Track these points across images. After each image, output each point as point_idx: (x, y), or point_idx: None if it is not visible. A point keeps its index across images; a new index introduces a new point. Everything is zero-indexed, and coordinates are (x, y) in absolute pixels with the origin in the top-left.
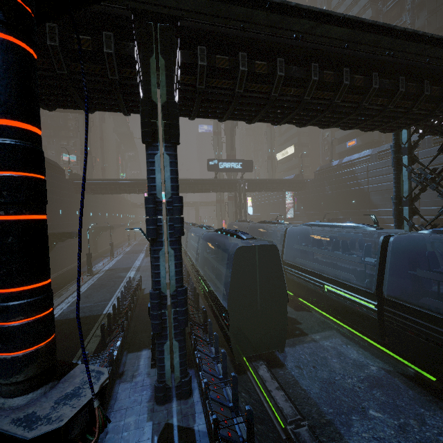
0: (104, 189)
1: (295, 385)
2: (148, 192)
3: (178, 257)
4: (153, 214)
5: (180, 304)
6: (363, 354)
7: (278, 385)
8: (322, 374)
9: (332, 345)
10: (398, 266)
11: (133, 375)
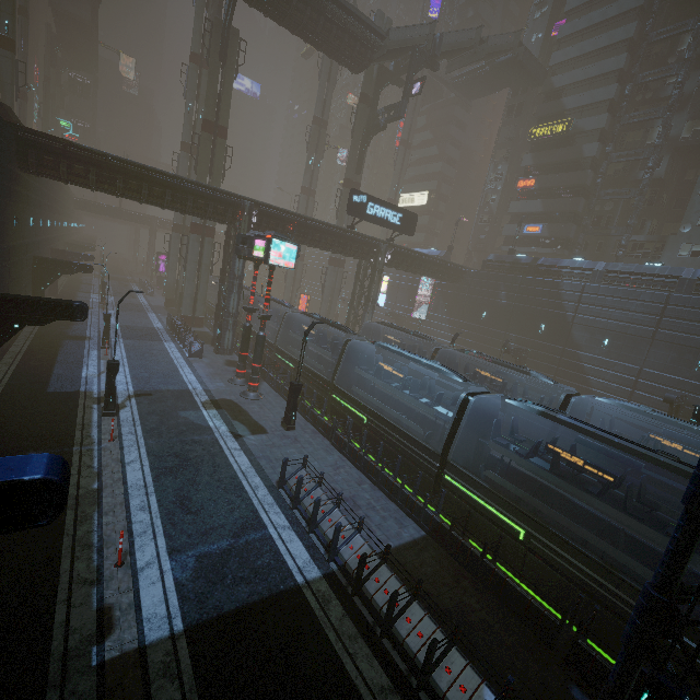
0: (106, 181)
1: None
2: None
3: None
4: None
5: None
6: None
7: None
8: None
9: None
10: None
11: None
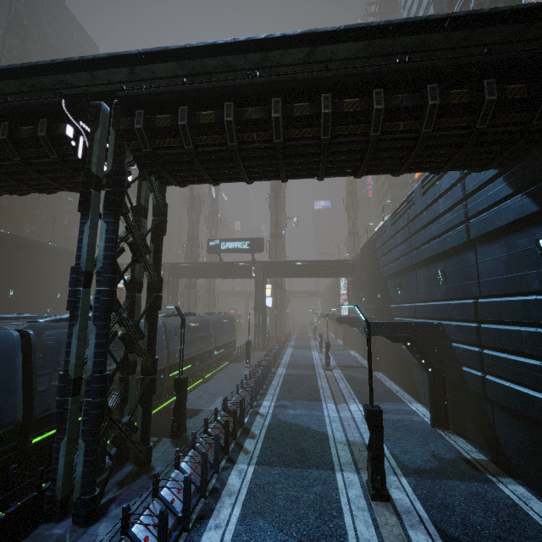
0: None
1: None
2: None
3: None
4: None
5: None
6: None
7: None
8: None
9: None
10: None
11: None
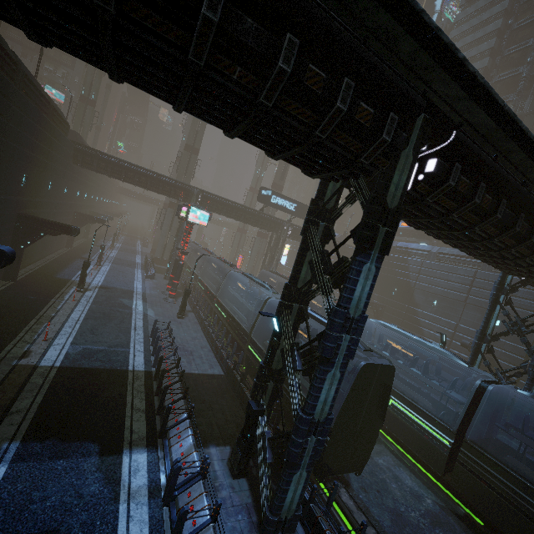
0: (116, 172)
1: (367, 513)
2: (341, 303)
3: (340, 382)
4: (339, 332)
5: (325, 433)
6: (416, 482)
7: (366, 519)
8: (388, 502)
9: (386, 464)
10: (485, 413)
11: (215, 486)
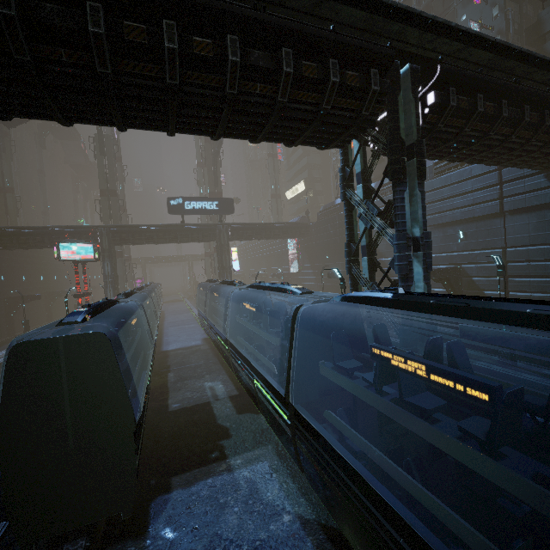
0: (8, 242)
1: None
2: None
3: None
4: None
5: None
6: (287, 490)
7: None
8: (198, 543)
9: (251, 475)
10: (313, 353)
11: None
